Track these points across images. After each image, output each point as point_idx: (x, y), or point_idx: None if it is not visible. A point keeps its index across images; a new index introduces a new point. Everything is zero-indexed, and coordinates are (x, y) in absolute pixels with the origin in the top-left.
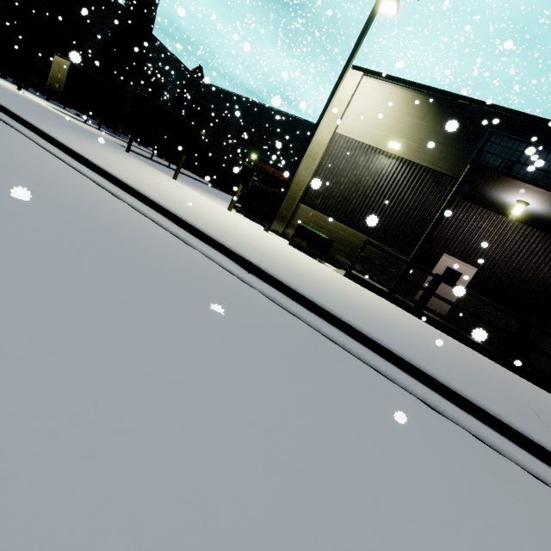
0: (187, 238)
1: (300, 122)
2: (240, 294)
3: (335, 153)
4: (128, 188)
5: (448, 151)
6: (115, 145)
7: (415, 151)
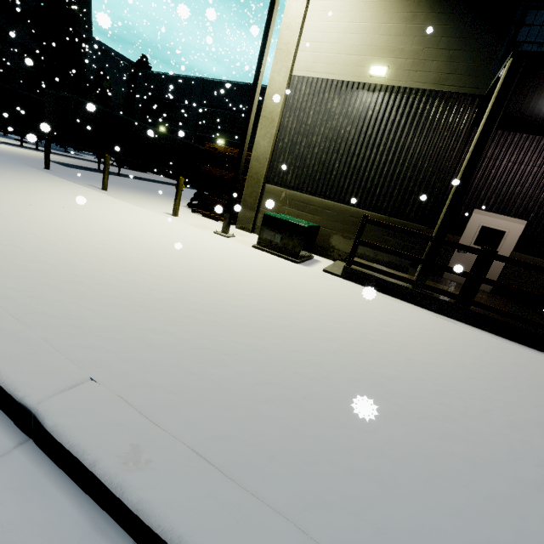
0: None
1: (263, 90)
2: None
3: (297, 105)
4: None
5: (460, 57)
6: (40, 162)
7: (410, 72)
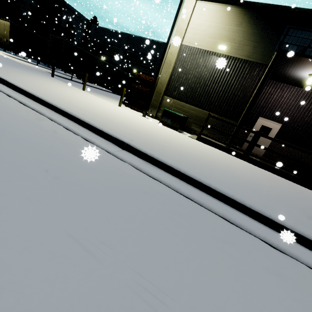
0: (74, 129)
1: (161, 44)
2: (111, 169)
3: (183, 59)
4: (34, 97)
5: (259, 46)
6: (46, 73)
7: (236, 50)
